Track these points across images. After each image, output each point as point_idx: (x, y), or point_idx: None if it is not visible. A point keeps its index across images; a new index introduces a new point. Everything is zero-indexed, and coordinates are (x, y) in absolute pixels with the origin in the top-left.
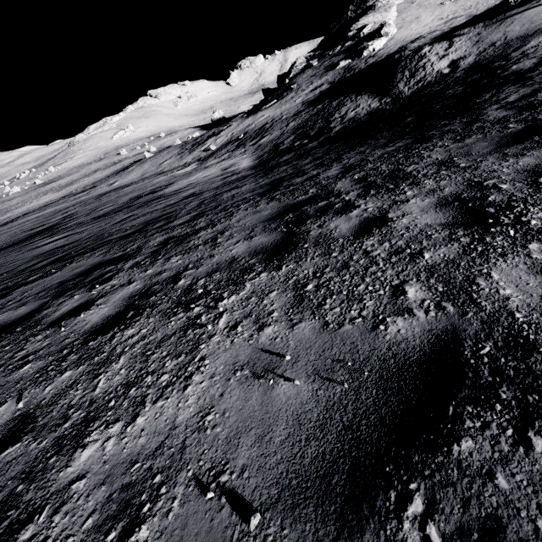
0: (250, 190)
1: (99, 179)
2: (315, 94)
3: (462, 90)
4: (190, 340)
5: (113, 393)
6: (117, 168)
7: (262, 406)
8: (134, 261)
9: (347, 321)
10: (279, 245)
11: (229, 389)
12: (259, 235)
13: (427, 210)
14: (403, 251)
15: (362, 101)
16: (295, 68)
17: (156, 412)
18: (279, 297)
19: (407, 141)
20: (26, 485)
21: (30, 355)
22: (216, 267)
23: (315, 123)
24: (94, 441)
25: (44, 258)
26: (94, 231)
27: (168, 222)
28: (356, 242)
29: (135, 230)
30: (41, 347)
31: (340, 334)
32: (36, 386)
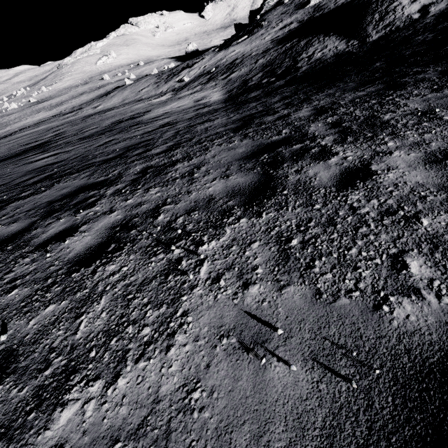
0: (222, 125)
1: (85, 101)
2: (284, 32)
3: (433, 37)
4: (172, 287)
5: (94, 340)
6: (100, 93)
7: (254, 391)
8: (115, 188)
9: (343, 293)
10: (256, 188)
11: (215, 360)
12: (235, 175)
13: (415, 166)
14: (396, 213)
15: (329, 42)
16: (267, 4)
17: (138, 374)
18: (262, 250)
19: (379, 86)
20: (4, 444)
21: (17, 279)
22: (194, 205)
23: (283, 61)
24: (74, 400)
25: (36, 174)
26: (80, 152)
27: (146, 150)
28: (340, 195)
29: (117, 155)
30: (28, 272)
31: (336, 308)
32: (21, 317)
